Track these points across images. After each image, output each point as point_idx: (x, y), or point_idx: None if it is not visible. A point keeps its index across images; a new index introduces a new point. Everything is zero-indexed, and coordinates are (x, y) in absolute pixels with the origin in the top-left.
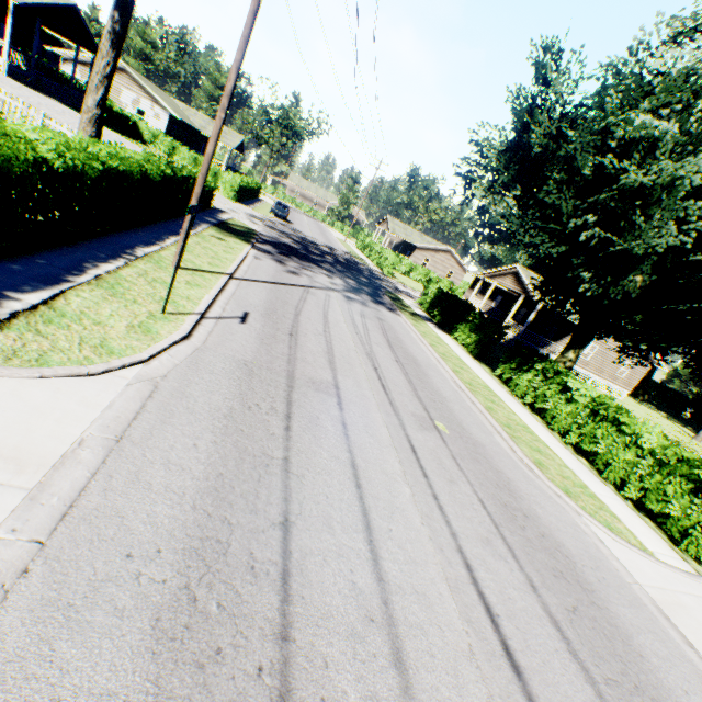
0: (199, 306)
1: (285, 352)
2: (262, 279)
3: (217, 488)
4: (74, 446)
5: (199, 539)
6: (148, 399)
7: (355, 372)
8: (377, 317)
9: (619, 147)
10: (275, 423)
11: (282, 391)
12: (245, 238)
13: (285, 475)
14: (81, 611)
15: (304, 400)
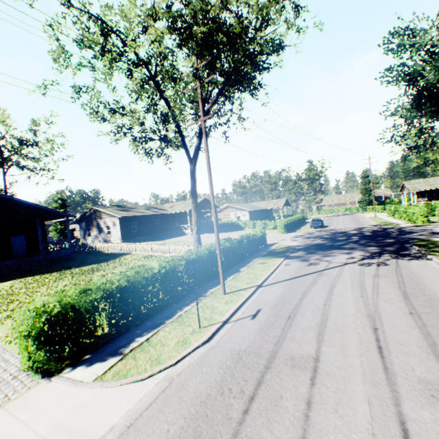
0: (224, 316)
1: (276, 334)
2: (283, 278)
3: None
4: (107, 431)
5: None
6: (161, 393)
7: (345, 338)
8: (395, 271)
9: None
10: (236, 406)
11: (257, 372)
12: (281, 255)
13: None
14: None
15: (274, 379)
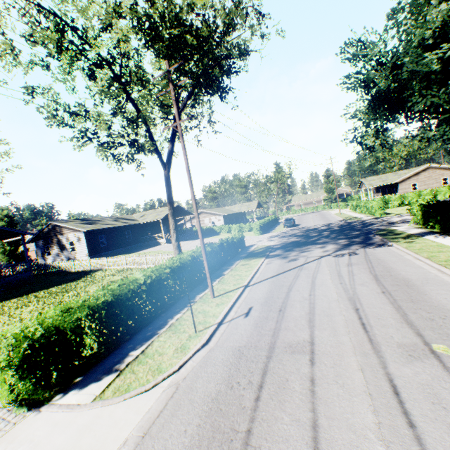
0: (218, 318)
1: (272, 327)
2: (268, 276)
3: None
4: (121, 445)
5: None
6: (170, 399)
7: (333, 321)
8: (365, 258)
9: (438, 38)
10: (248, 396)
11: (261, 363)
12: (261, 255)
13: (244, 448)
14: None
15: (277, 366)
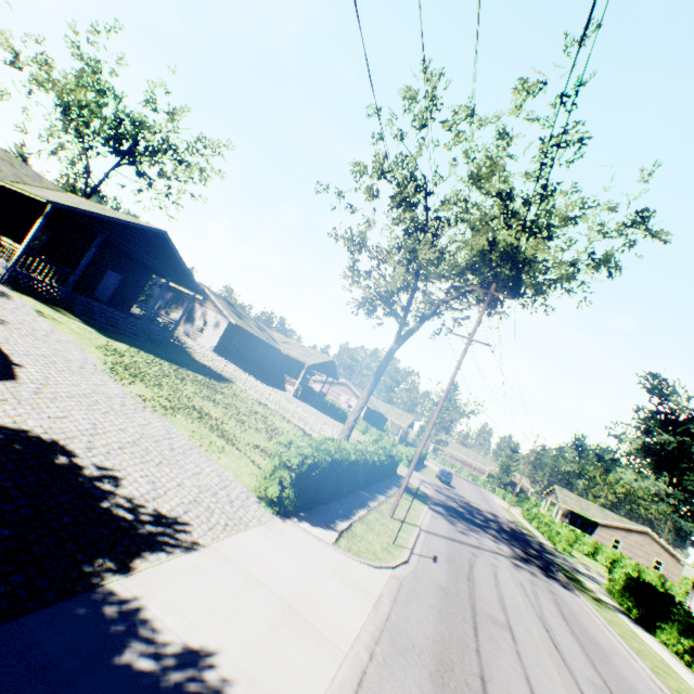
0: (408, 543)
1: (466, 589)
2: (440, 533)
3: (442, 642)
4: (380, 594)
5: (439, 657)
6: (399, 587)
7: (526, 623)
8: (549, 589)
9: None
10: (467, 628)
11: (468, 611)
12: (422, 499)
13: (478, 656)
14: (403, 653)
15: (484, 624)
